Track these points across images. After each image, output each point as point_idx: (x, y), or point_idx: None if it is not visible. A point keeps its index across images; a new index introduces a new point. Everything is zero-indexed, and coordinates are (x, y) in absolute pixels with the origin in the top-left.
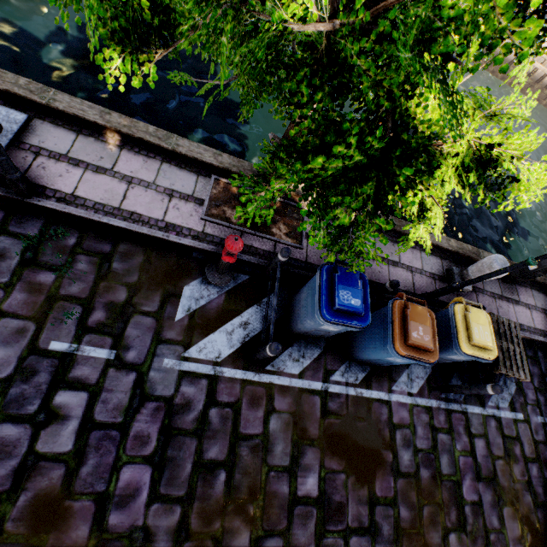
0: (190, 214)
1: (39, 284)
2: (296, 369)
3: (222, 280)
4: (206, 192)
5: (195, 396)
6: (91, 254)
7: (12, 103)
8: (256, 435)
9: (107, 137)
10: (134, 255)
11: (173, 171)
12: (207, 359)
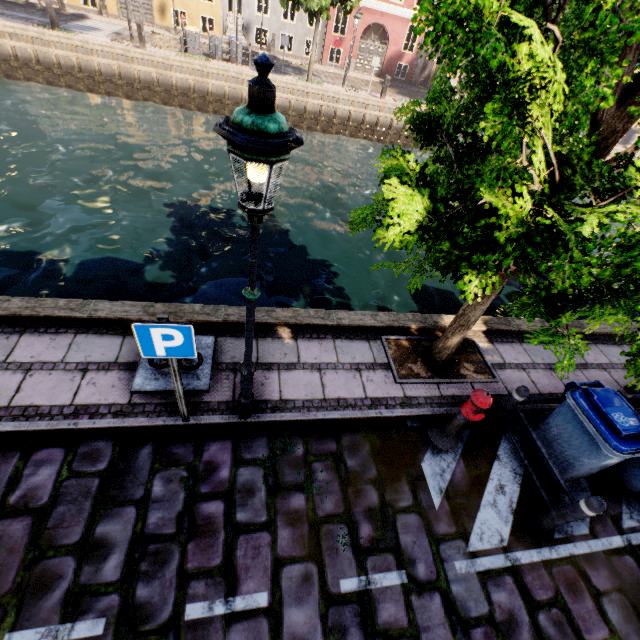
0: (384, 382)
1: (295, 511)
2: (583, 527)
3: (452, 443)
4: (384, 355)
5: (511, 603)
6: (322, 458)
7: (195, 330)
8: (605, 637)
9: (279, 332)
10: (359, 445)
11: (347, 344)
12: (493, 547)
